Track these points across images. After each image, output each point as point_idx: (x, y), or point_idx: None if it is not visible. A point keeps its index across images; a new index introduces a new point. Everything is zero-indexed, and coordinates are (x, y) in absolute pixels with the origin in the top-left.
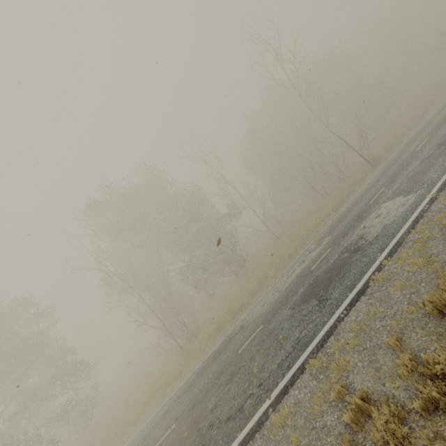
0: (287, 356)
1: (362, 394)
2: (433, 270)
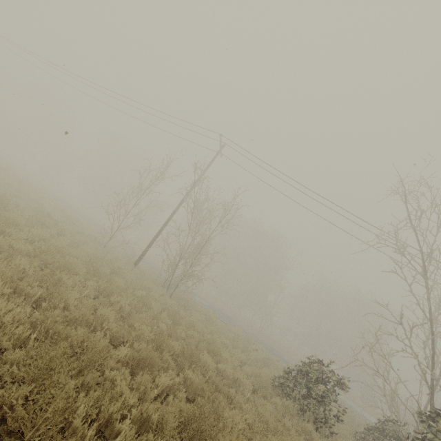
0: None
1: None
2: None
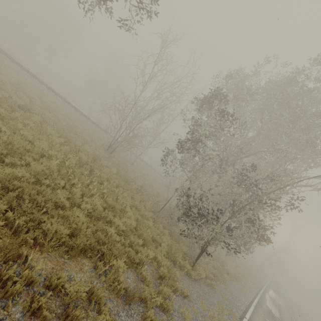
0: None
1: None
2: None
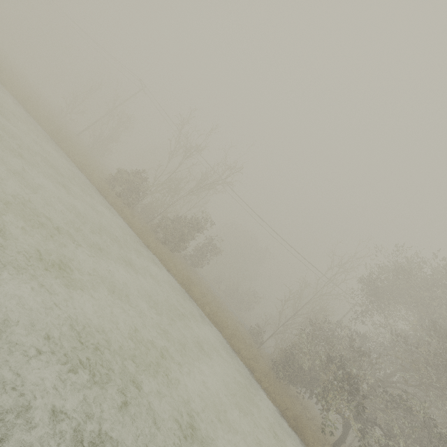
0: None
1: None
2: None
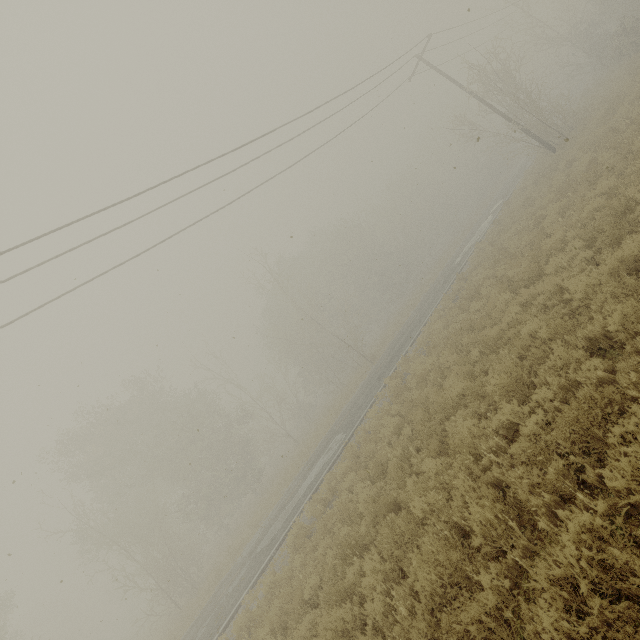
0: (238, 595)
1: (246, 612)
2: (310, 516)
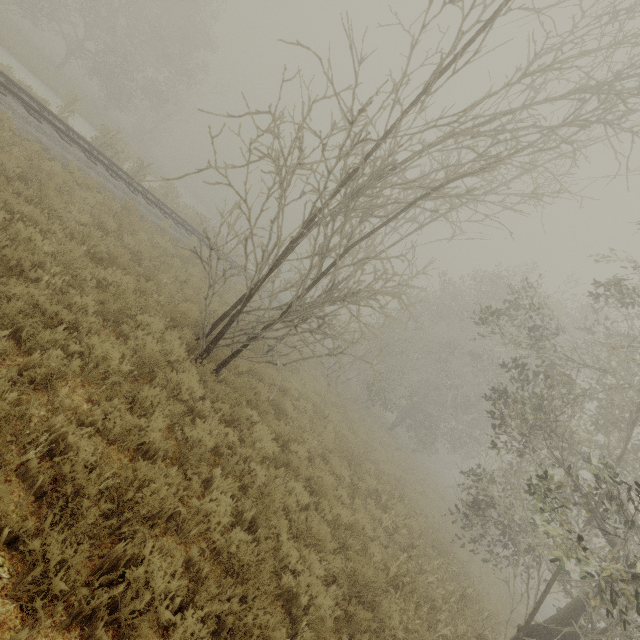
0: None
1: None
2: None
